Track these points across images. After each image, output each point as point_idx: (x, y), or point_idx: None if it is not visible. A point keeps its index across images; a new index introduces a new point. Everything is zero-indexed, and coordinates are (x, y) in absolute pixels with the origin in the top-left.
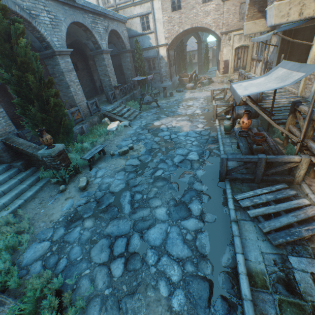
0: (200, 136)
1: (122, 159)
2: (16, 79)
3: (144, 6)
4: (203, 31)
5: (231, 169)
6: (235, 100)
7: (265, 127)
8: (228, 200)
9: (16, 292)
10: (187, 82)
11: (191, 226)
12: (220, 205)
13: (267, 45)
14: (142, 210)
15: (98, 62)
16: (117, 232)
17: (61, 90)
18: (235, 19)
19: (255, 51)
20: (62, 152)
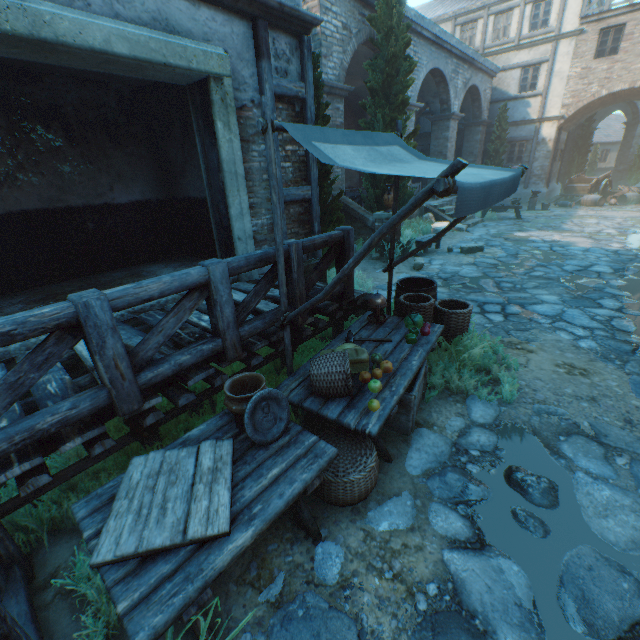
0: (616, 255)
1: (466, 257)
2: (386, 123)
3: (537, 49)
4: None
5: None
6: None
7: None
8: None
9: None
10: (584, 194)
11: (602, 313)
12: None
13: None
14: (517, 293)
15: (436, 132)
16: (485, 300)
17: None
18: None
19: None
20: None
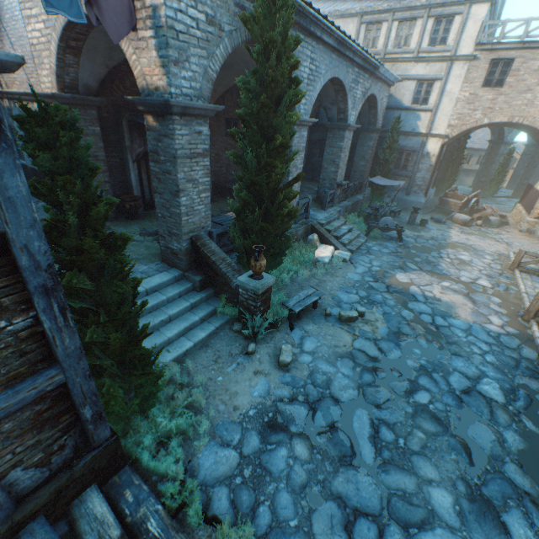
0: (499, 346)
1: (344, 330)
2: (260, 166)
3: (433, 65)
4: (522, 129)
5: None
6: None
7: None
8: None
9: (195, 535)
10: (456, 209)
11: None
12: None
13: None
14: (401, 475)
15: (331, 139)
16: (357, 501)
17: None
18: None
19: None
20: (268, 289)
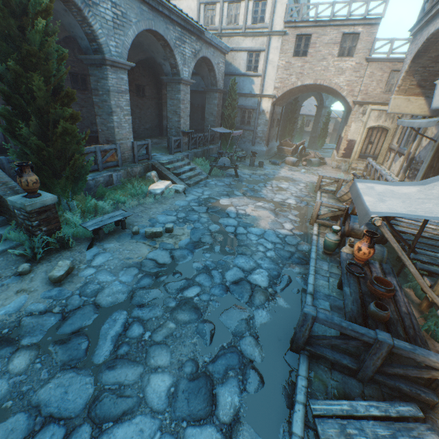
0: (282, 244)
1: (146, 244)
2: (12, 77)
3: (258, 39)
4: (329, 93)
5: (318, 336)
6: (352, 204)
7: (392, 262)
8: (296, 406)
9: None
10: (289, 154)
11: None
12: (276, 413)
13: (417, 135)
14: (127, 367)
15: (171, 93)
16: (57, 406)
17: (100, 115)
18: (378, 88)
19: (396, 139)
20: (50, 208)
